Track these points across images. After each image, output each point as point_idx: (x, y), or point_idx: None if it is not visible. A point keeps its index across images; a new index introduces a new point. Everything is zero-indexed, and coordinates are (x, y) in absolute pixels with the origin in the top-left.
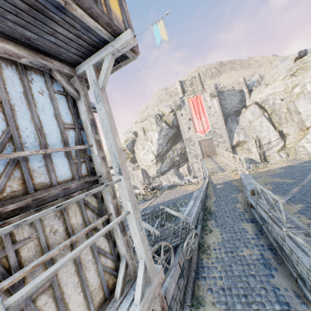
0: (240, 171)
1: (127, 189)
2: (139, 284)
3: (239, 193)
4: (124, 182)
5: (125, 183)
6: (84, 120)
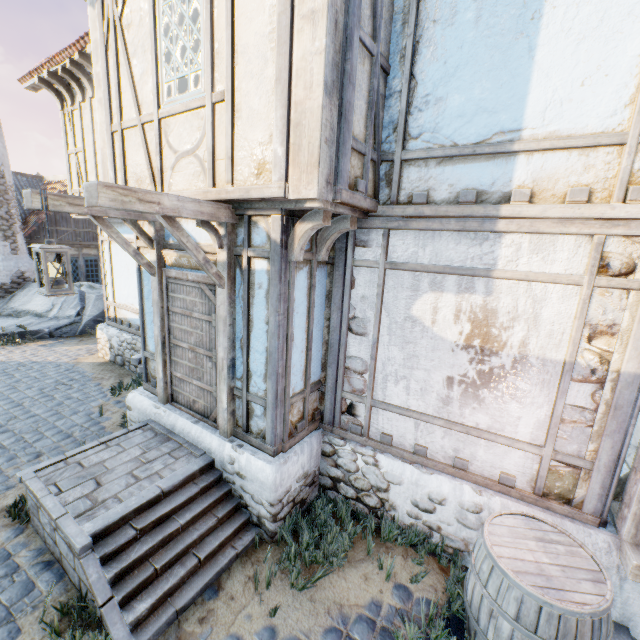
0: None
1: None
2: (637, 425)
3: None
4: None
5: None
6: None
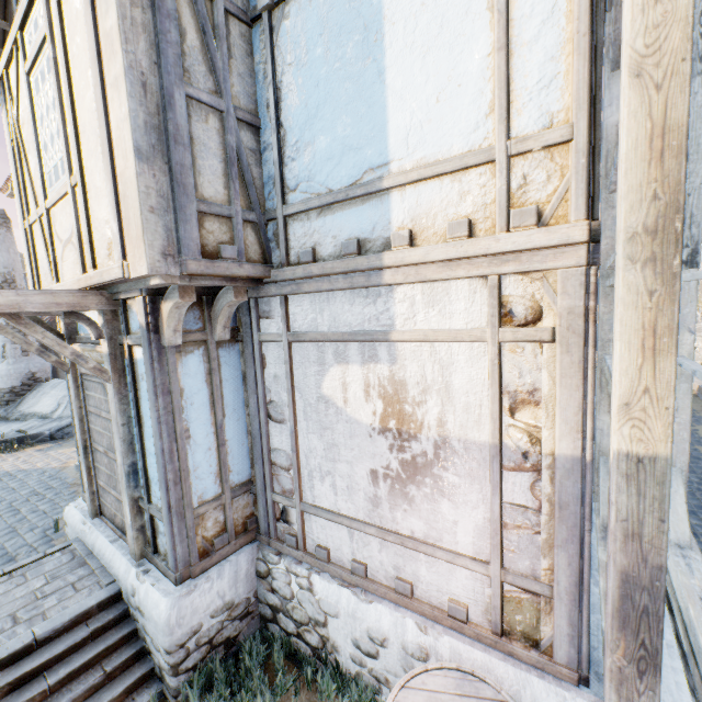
0: (695, 379)
1: (696, 303)
2: (677, 512)
3: (701, 424)
4: (695, 287)
5: (695, 290)
6: (613, 123)
